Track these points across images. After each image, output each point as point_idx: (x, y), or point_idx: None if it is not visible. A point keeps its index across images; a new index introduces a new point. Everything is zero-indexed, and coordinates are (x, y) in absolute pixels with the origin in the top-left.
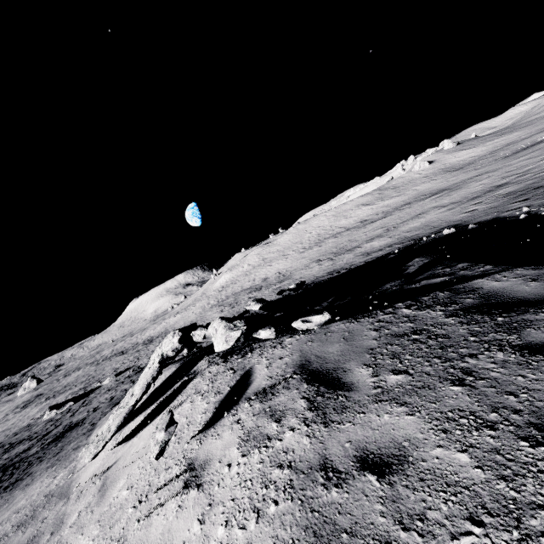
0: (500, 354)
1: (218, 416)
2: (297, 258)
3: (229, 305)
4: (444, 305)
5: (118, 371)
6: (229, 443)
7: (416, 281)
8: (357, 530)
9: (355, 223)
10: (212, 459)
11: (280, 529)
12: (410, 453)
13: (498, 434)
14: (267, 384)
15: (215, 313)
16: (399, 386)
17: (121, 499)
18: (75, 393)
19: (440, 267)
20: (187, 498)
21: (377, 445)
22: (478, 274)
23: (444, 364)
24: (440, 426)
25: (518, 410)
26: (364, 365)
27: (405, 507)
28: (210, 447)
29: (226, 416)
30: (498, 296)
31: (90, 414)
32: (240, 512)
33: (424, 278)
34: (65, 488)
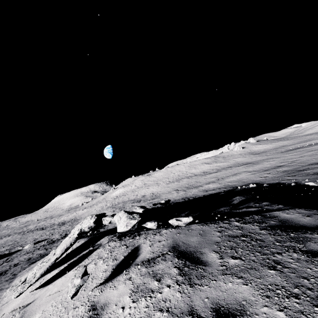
0: (295, 254)
1: (115, 274)
2: (165, 187)
3: (119, 208)
4: (259, 223)
5: (37, 240)
6: (123, 292)
7: (239, 208)
8: None
9: (200, 173)
10: (110, 303)
11: None
12: (247, 309)
13: (301, 302)
14: (150, 256)
15: (109, 212)
16: (237, 266)
17: None
18: (1, 252)
19: (252, 202)
20: None
21: (226, 302)
22: (275, 209)
23: (262, 256)
24: (265, 293)
25: (310, 288)
26: (213, 251)
27: None
28: (108, 294)
29: (121, 274)
30: (289, 222)
31: (11, 267)
32: None
33: (244, 207)
34: None
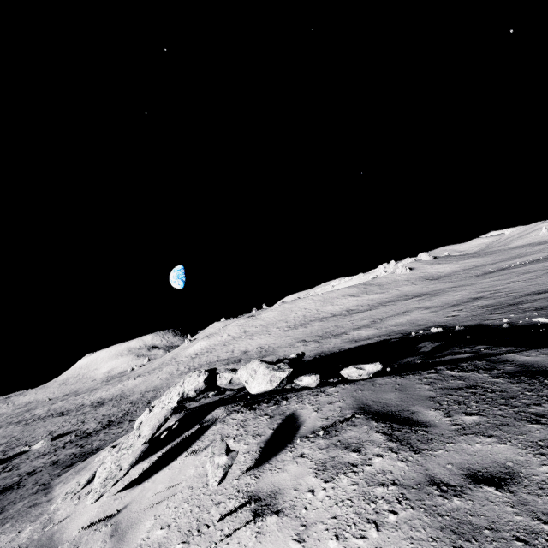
0: None
1: (270, 454)
2: (281, 336)
3: None
4: (487, 370)
5: (55, 434)
6: (300, 473)
7: (438, 357)
8: (498, 527)
9: (341, 311)
10: (282, 488)
11: (413, 532)
12: (518, 470)
13: None
14: (324, 424)
15: None
16: (478, 423)
17: (157, 538)
18: None
19: (458, 347)
20: (265, 524)
21: (481, 465)
22: (503, 352)
23: (513, 409)
24: (536, 451)
25: None
26: (431, 408)
27: (537, 508)
28: (274, 479)
29: (281, 452)
30: (535, 366)
31: (26, 477)
32: (350, 526)
33: (446, 354)
34: (44, 540)
